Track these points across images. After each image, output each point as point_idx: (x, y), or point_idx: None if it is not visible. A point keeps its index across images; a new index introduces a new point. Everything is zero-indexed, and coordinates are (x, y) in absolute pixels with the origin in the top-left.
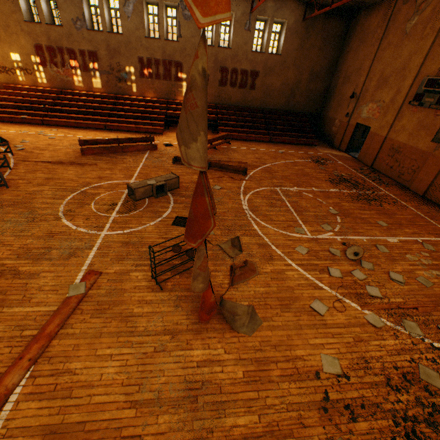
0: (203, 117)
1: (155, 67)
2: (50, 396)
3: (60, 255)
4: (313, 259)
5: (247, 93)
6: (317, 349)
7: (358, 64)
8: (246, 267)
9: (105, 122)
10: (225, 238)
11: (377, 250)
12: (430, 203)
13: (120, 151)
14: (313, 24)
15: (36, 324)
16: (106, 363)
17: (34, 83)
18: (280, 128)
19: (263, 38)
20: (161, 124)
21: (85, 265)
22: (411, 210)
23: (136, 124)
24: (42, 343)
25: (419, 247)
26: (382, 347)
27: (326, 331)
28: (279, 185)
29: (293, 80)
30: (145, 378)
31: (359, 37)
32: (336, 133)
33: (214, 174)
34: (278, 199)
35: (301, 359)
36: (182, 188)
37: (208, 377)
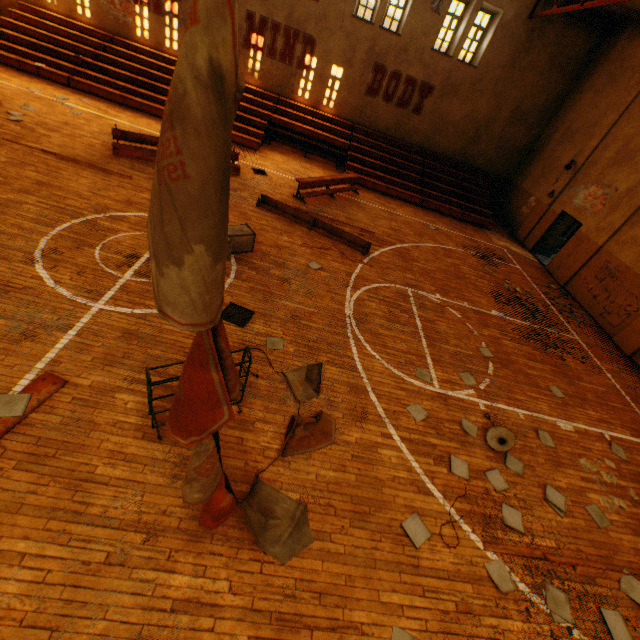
0: (204, 208)
1: (270, 36)
2: None
3: (6, 331)
4: (431, 434)
5: (406, 118)
6: (391, 615)
7: (594, 116)
8: (317, 426)
9: None
10: (298, 361)
11: (537, 440)
12: (637, 372)
13: None
14: (544, 28)
15: None
16: (7, 570)
17: (69, 12)
18: (442, 187)
19: (457, 31)
20: (258, 133)
21: (44, 360)
22: (606, 377)
23: None
24: None
25: (604, 449)
26: (500, 633)
27: (416, 580)
28: (414, 284)
29: (484, 115)
30: (68, 617)
31: (610, 70)
32: (525, 218)
33: (317, 240)
34: (406, 309)
35: (358, 630)
36: (257, 254)
37: (183, 638)
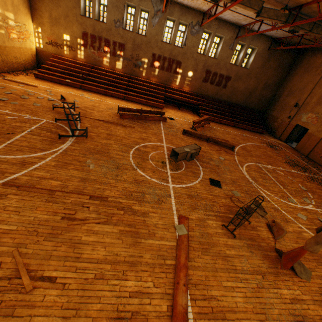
0: None
1: (162, 62)
2: (212, 316)
3: (152, 199)
4: (313, 225)
5: (219, 90)
6: None
7: (302, 85)
8: (276, 226)
9: (123, 94)
10: (249, 200)
11: None
12: None
13: (143, 119)
14: (274, 53)
15: (169, 255)
16: (232, 293)
17: (74, 57)
18: (240, 117)
19: (238, 55)
20: (162, 101)
21: (174, 210)
22: None
23: (145, 98)
24: (184, 272)
25: None
26: None
27: None
28: (258, 162)
29: (252, 87)
30: (264, 308)
31: (304, 67)
32: (277, 128)
33: (213, 147)
34: (264, 173)
35: None
36: (200, 155)
37: (303, 312)
